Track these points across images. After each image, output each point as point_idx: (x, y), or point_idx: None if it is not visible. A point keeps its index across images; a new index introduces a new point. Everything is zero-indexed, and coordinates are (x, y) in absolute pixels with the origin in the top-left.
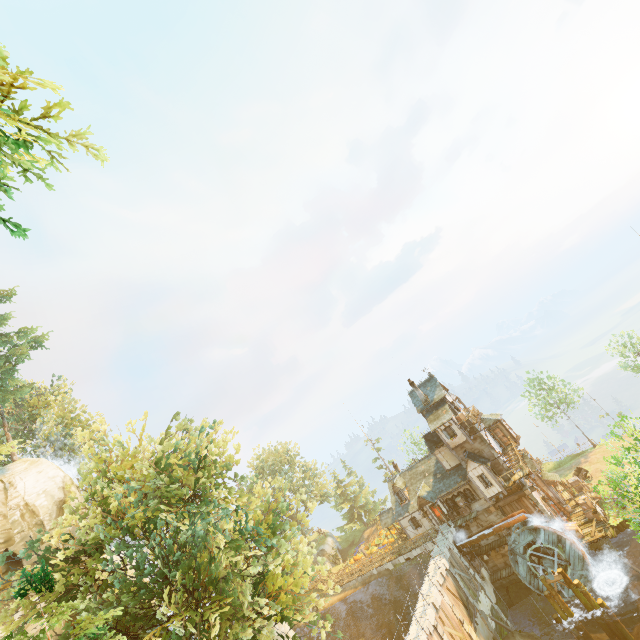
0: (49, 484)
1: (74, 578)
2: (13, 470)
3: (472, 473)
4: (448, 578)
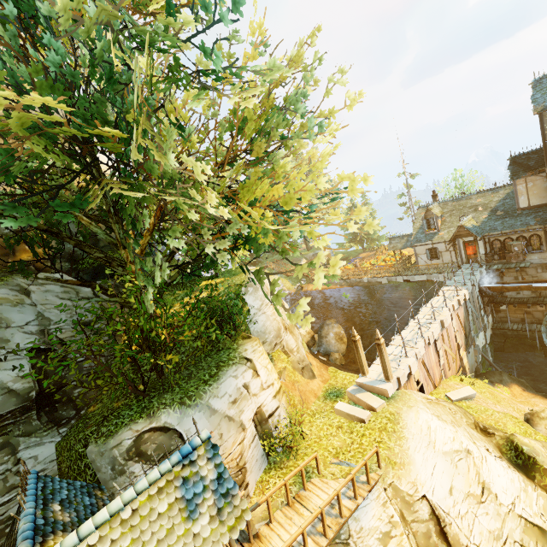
0: None
1: None
2: None
3: None
4: (461, 308)
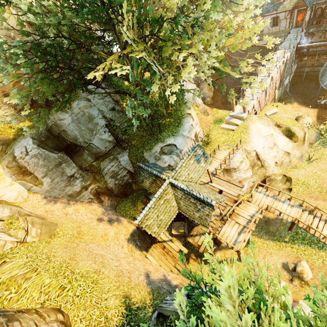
0: None
1: None
2: None
3: None
4: (283, 65)
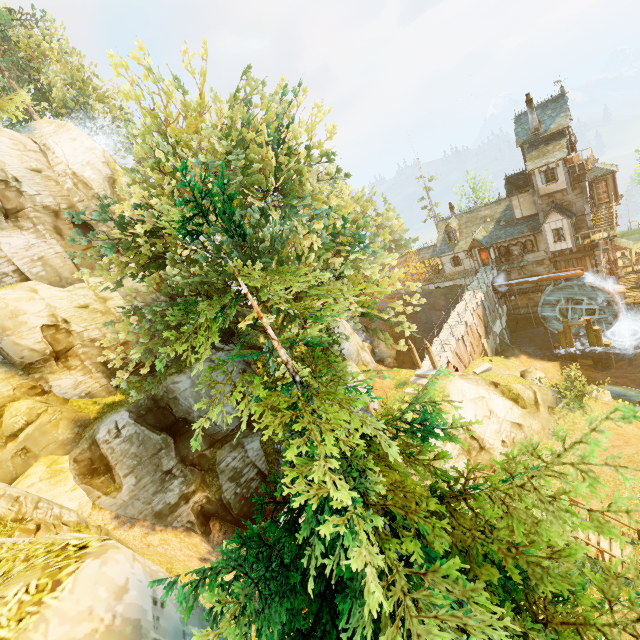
0: (90, 156)
1: (160, 249)
2: (41, 131)
3: (549, 226)
4: (479, 307)
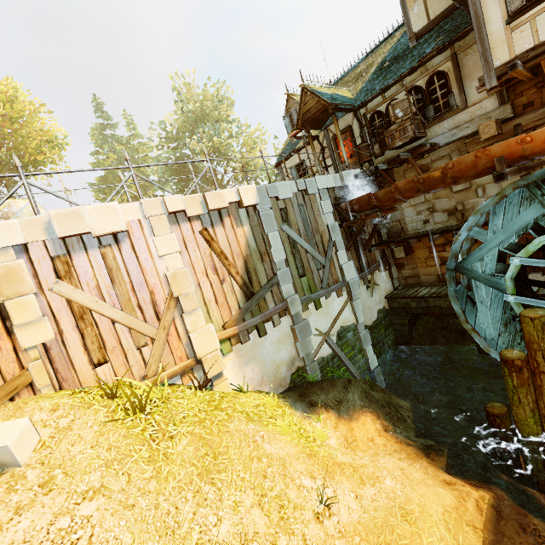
0: None
1: None
2: None
3: None
4: (236, 224)
